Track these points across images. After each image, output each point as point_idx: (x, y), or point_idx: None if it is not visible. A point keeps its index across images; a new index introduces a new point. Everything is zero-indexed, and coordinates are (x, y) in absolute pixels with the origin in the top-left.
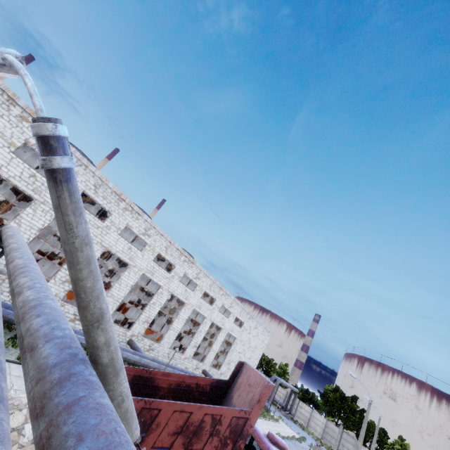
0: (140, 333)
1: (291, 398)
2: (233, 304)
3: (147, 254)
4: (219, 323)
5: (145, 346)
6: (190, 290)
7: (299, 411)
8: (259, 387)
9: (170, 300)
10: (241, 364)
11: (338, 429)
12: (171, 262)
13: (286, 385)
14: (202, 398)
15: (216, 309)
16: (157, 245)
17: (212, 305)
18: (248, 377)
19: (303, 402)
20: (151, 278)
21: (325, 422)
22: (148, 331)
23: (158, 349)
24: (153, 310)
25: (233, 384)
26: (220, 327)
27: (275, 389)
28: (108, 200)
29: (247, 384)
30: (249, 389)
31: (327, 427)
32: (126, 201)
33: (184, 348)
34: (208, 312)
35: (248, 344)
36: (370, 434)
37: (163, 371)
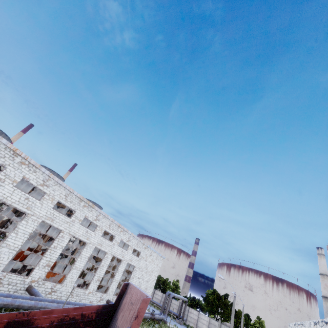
0: (40, 278)
1: (183, 307)
2: (130, 238)
3: (46, 202)
4: (119, 256)
5: (46, 290)
6: (91, 231)
7: (190, 316)
8: (139, 302)
9: (78, 244)
10: (126, 285)
11: (218, 323)
12: (72, 208)
13: (178, 297)
14: (87, 327)
15: (116, 244)
16: (57, 193)
17: (112, 241)
18: (131, 296)
19: (192, 308)
20: (51, 224)
21: (208, 320)
22: (52, 274)
23: (61, 289)
24: (54, 253)
25: (119, 306)
26: (120, 259)
27: (170, 302)
28: (2, 155)
29: (130, 303)
30: (131, 308)
31: (210, 324)
32: (22, 155)
33: (88, 284)
34: (109, 248)
35: (145, 269)
36: (239, 320)
37: (44, 310)
